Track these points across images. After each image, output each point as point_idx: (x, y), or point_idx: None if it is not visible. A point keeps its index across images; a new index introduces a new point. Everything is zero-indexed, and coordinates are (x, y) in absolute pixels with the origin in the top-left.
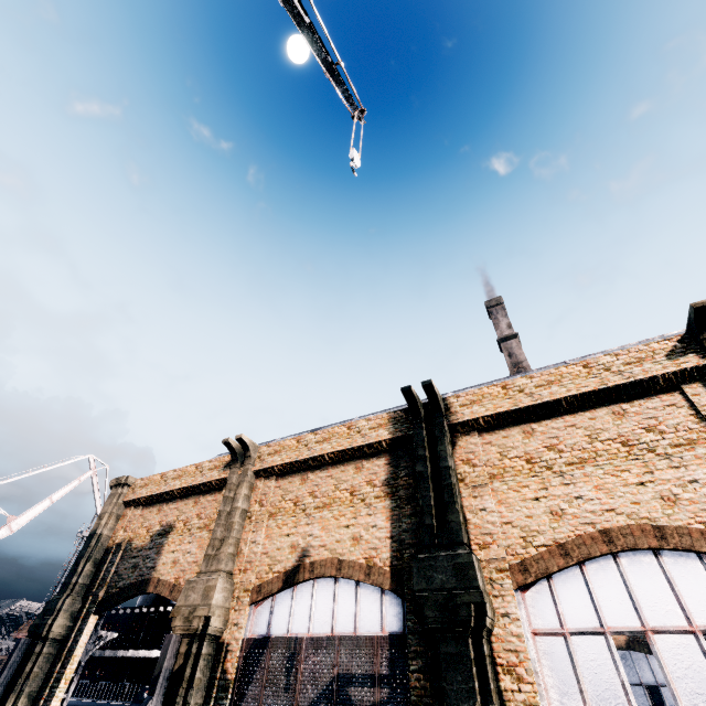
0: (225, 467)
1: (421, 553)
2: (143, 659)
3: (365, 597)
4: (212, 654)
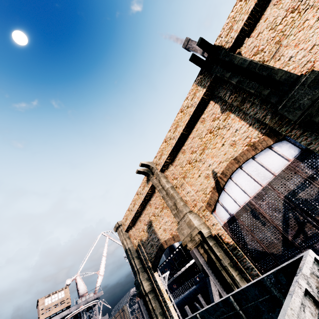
0: (147, 182)
1: (279, 105)
2: (184, 271)
3: (263, 158)
4: (215, 243)
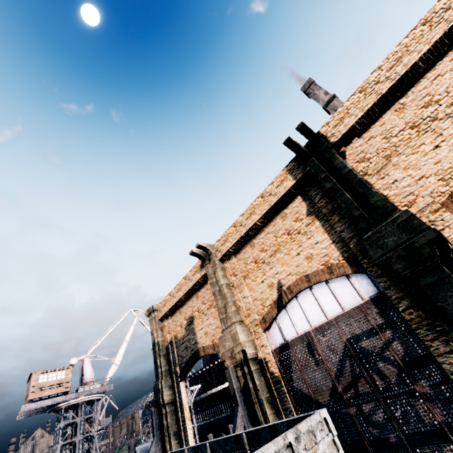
0: (201, 268)
1: (365, 234)
2: (222, 390)
3: (337, 287)
4: (258, 368)
